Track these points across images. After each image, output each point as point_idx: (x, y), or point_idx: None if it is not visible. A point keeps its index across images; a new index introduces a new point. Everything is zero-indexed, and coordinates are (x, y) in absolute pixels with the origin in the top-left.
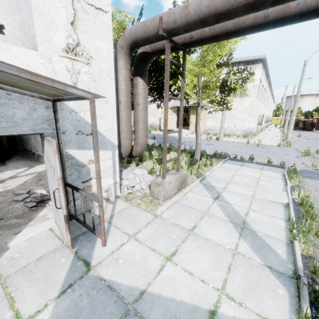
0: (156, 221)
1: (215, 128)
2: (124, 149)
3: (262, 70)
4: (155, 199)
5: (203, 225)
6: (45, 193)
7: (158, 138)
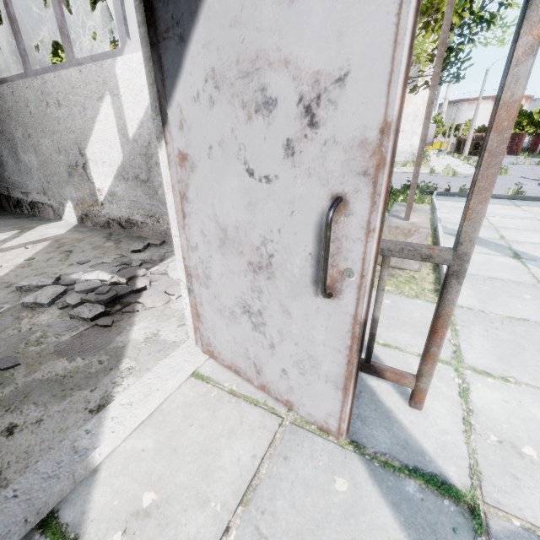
0: (463, 317)
1: None
2: None
3: None
4: (392, 269)
5: None
6: (110, 279)
7: None
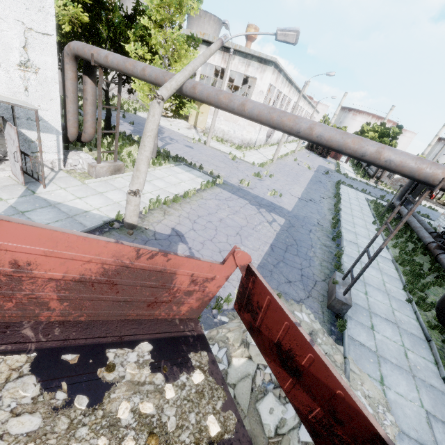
0: (82, 186)
1: (215, 129)
2: (71, 135)
3: (276, 74)
4: (90, 176)
5: (111, 192)
6: None
7: (139, 124)
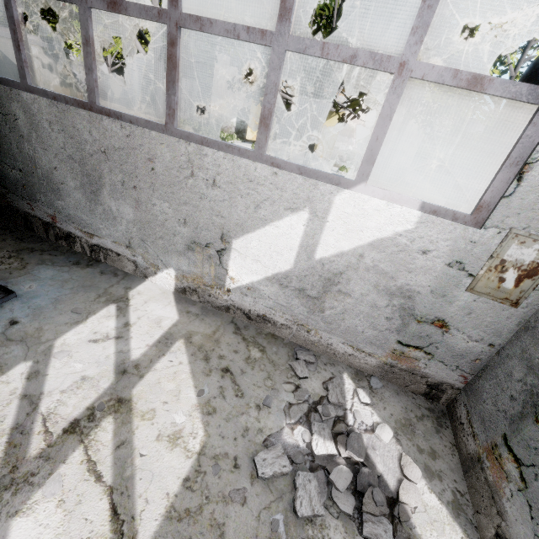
0: None
1: (349, 158)
2: None
3: None
4: None
5: None
6: (340, 453)
7: None
